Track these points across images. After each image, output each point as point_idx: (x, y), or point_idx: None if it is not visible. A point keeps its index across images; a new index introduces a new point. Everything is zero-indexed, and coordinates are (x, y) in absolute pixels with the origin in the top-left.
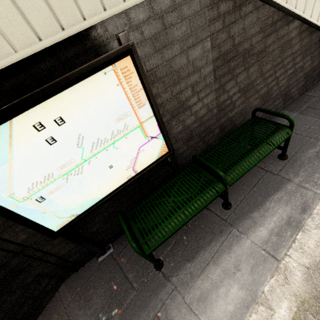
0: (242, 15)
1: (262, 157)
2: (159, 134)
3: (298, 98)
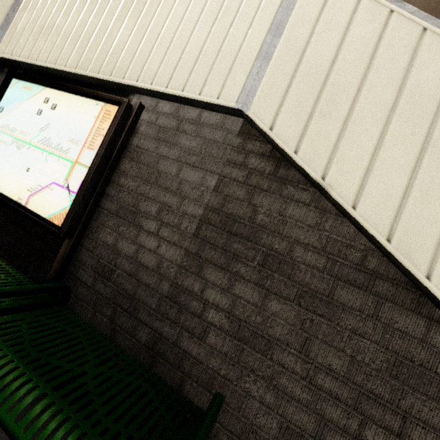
0: (286, 195)
1: (15, 427)
2: (75, 194)
3: None
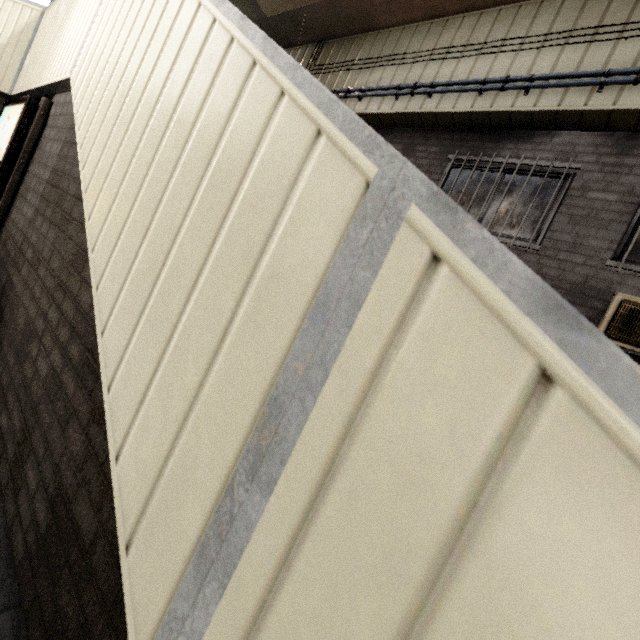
0: None
1: None
2: None
3: (6, 571)
